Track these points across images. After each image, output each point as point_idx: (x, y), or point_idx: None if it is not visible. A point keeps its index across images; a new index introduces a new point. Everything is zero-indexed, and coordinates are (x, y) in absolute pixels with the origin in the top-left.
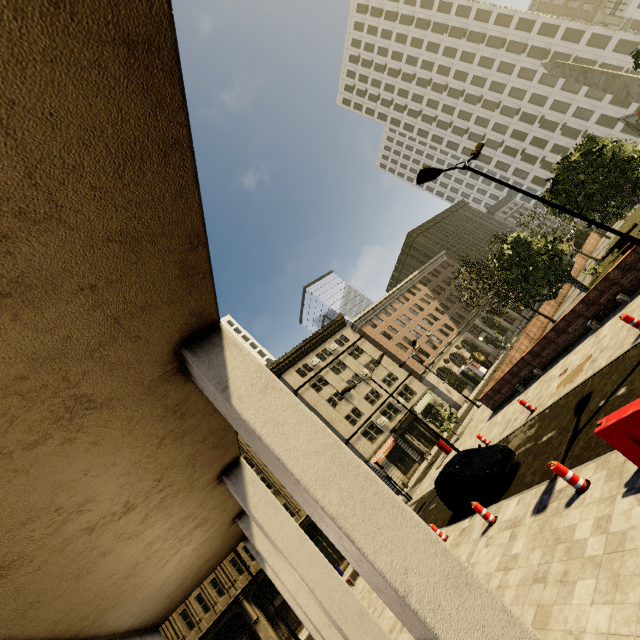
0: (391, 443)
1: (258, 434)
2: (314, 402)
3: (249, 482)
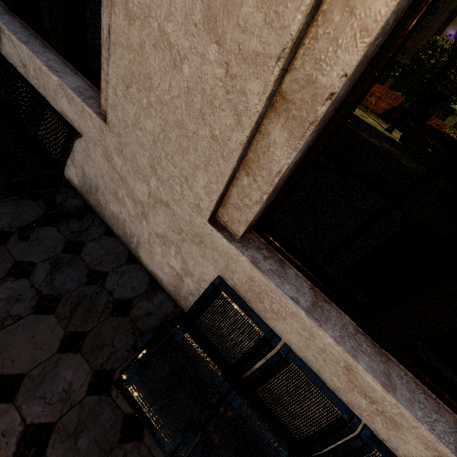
0: None
1: None
2: (456, 21)
3: None
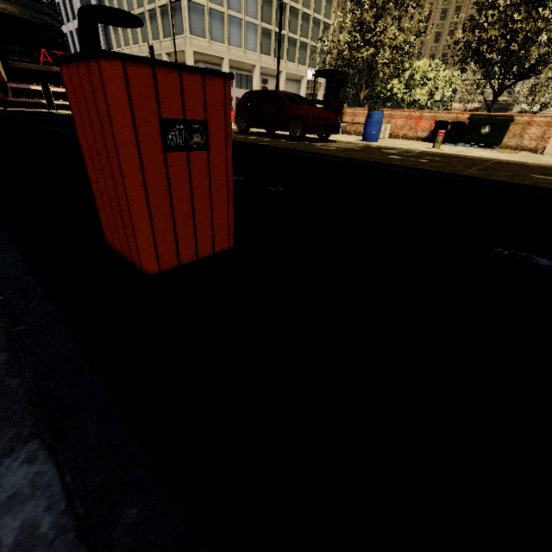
0: (475, 107)
1: (253, 80)
2: None
3: (281, 77)
